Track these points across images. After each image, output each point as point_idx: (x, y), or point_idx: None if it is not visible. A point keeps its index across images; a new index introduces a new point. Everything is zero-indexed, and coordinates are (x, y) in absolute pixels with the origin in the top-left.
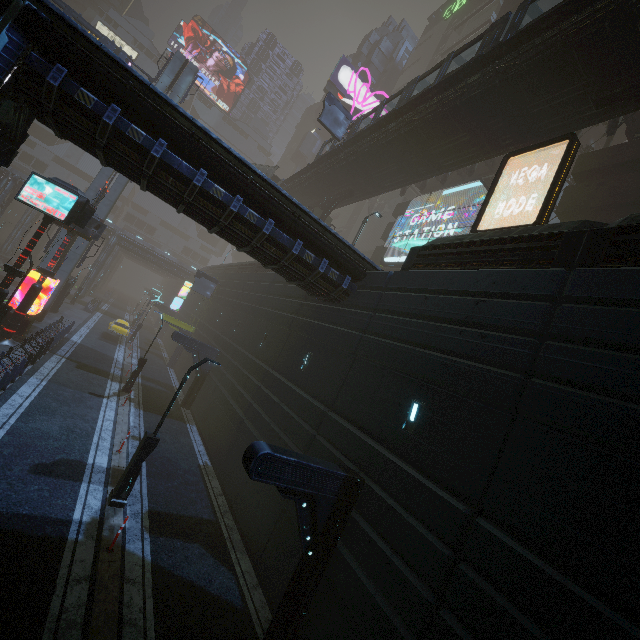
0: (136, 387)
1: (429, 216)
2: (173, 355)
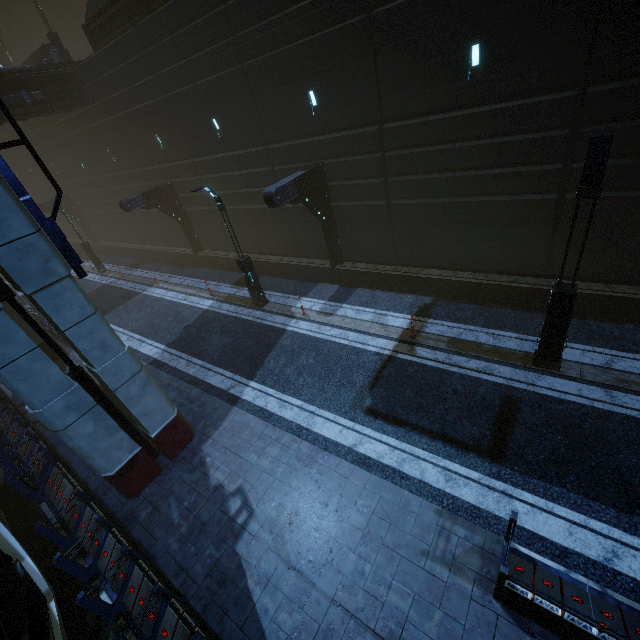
0: None
1: None
2: None
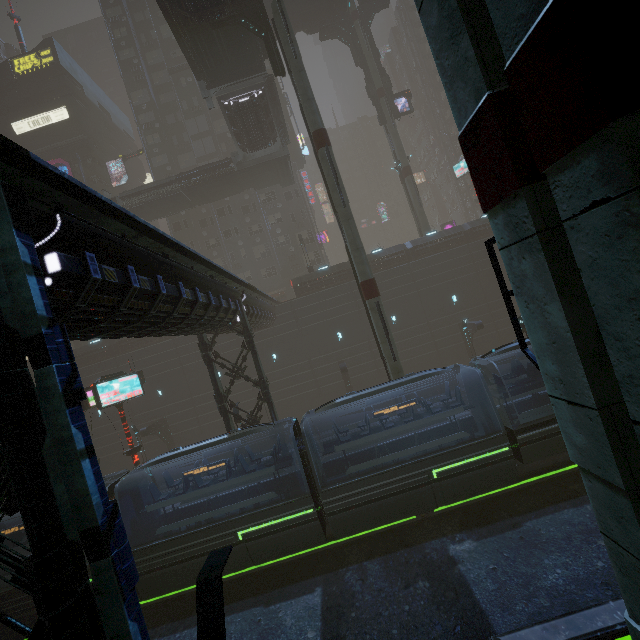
0: None
1: None
2: None
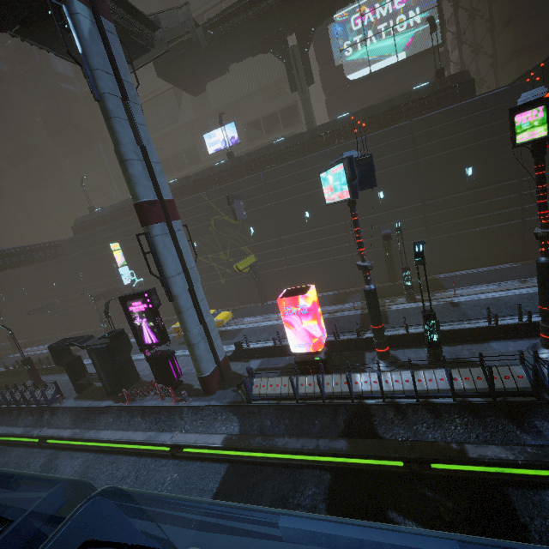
0: (382, 301)
1: (374, 12)
2: (260, 292)
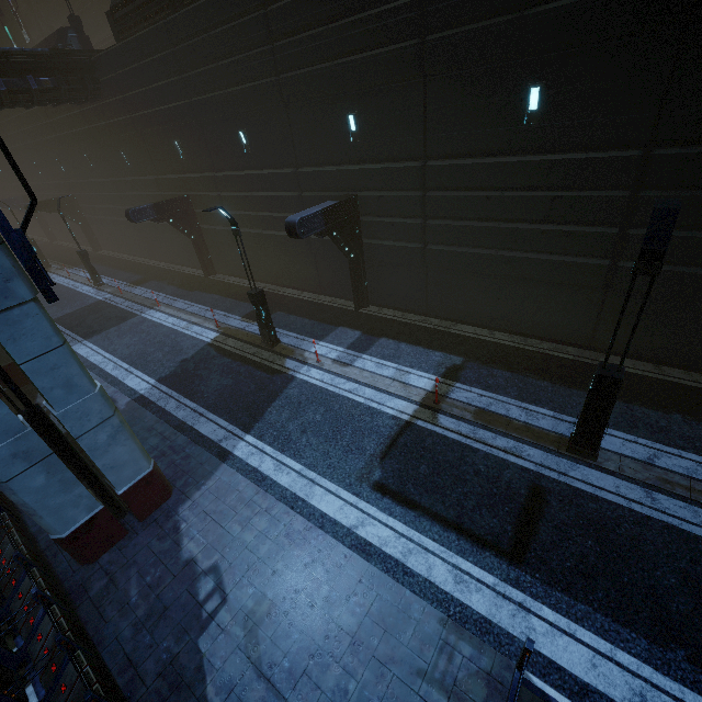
0: None
1: None
2: None
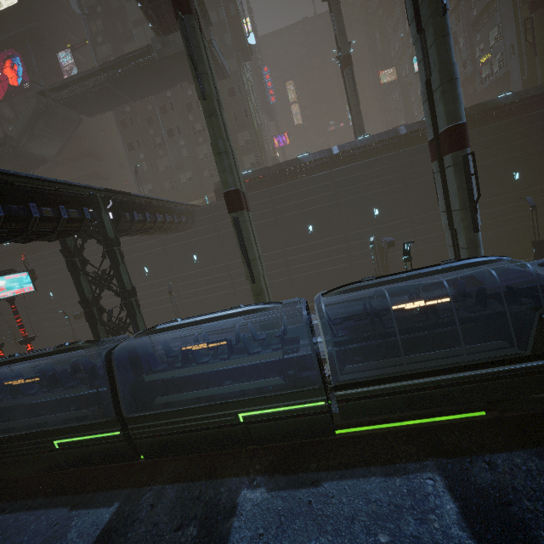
0: None
1: None
2: None
